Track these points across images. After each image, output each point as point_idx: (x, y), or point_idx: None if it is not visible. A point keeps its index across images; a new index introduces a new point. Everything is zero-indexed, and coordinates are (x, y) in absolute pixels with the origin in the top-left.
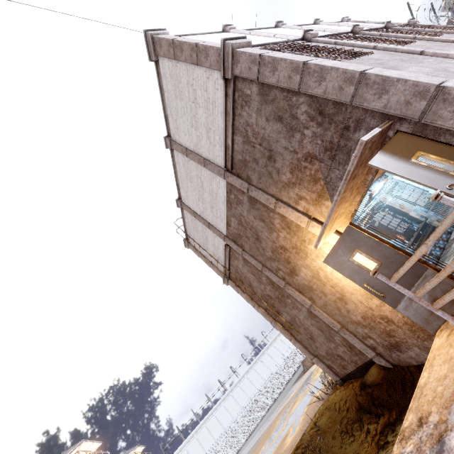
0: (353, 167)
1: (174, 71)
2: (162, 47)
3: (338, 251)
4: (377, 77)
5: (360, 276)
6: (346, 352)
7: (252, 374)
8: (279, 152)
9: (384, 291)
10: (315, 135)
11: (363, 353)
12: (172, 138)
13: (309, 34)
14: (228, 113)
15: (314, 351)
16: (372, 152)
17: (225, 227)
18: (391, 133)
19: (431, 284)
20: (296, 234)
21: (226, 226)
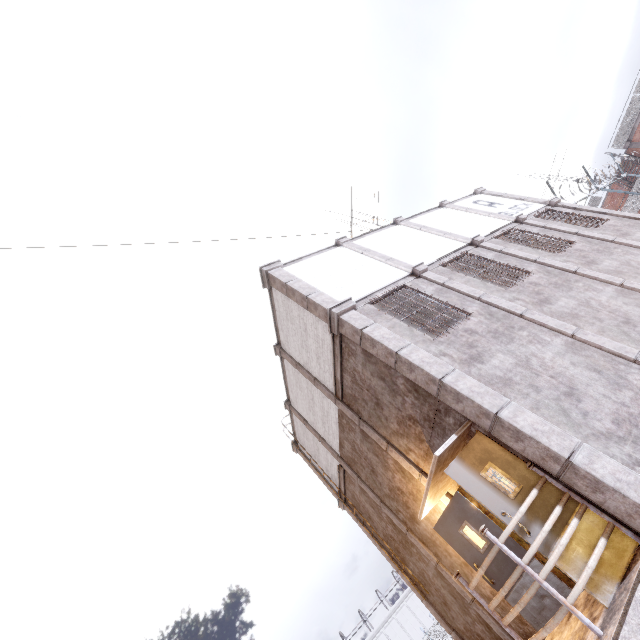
0: (434, 470)
1: (286, 301)
2: (275, 283)
3: (447, 519)
4: (452, 389)
5: (470, 553)
6: (485, 632)
7: (392, 627)
8: (386, 404)
9: (494, 576)
10: (414, 404)
11: (502, 638)
12: (282, 347)
13: (418, 271)
14: (336, 355)
15: (451, 622)
16: (457, 446)
17: (338, 446)
18: (474, 430)
19: (494, 602)
20: (410, 481)
21: (339, 446)
